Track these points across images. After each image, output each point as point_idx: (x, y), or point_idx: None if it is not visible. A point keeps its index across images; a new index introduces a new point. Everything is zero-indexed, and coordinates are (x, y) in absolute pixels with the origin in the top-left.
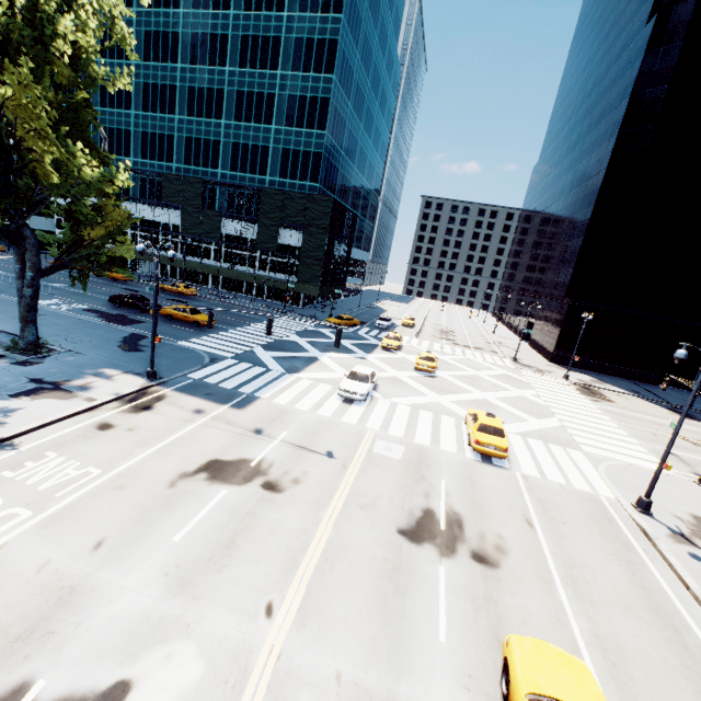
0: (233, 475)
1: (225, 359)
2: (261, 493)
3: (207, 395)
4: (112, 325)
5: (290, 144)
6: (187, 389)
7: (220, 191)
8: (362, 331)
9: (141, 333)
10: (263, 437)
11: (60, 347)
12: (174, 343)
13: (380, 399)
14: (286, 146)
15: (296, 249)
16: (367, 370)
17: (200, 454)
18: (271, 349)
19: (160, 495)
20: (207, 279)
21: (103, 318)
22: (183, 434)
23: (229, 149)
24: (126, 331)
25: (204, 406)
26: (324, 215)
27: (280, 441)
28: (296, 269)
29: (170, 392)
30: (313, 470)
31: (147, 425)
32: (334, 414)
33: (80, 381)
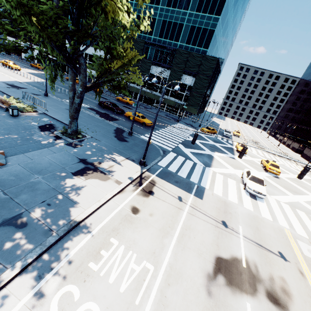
0: (241, 280)
1: (169, 152)
2: (274, 309)
3: (176, 183)
4: (105, 121)
5: (196, 23)
6: (163, 176)
7: (151, 48)
8: (218, 137)
9: (121, 128)
10: (231, 231)
11: (86, 134)
12: (139, 136)
13: (267, 196)
14: (193, 24)
15: (186, 86)
16: (260, 176)
17: (205, 248)
18: (186, 146)
19: (208, 308)
20: (136, 96)
21: (99, 114)
22: (183, 223)
23: (160, 24)
24: (113, 125)
25: (180, 194)
26: (210, 68)
27: (244, 237)
28: (184, 97)
29: (156, 178)
30: (286, 276)
31: (158, 211)
32: (254, 209)
33: (106, 164)
